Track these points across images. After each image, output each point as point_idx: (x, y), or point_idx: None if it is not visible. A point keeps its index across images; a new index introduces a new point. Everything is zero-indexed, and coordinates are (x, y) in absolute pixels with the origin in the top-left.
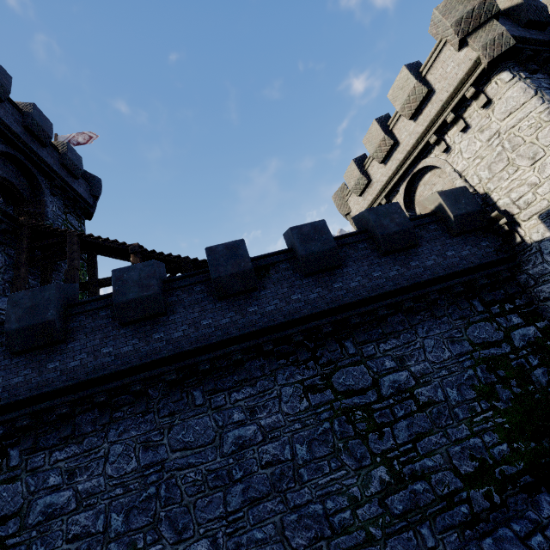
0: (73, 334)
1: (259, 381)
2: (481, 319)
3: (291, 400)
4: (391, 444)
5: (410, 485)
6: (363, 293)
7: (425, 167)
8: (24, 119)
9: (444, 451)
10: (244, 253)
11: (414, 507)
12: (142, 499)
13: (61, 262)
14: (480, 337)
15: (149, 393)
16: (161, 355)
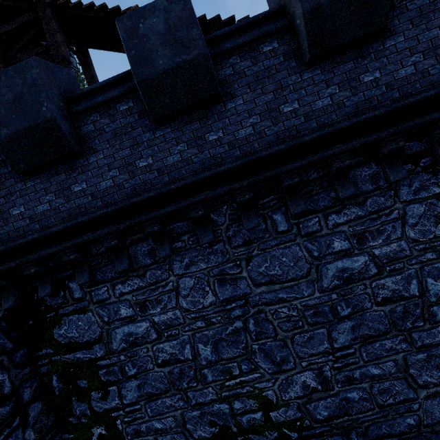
0: (90, 143)
1: (369, 197)
2: None
3: (422, 222)
4: None
5: None
6: None
7: None
8: None
9: None
10: None
11: None
12: (228, 333)
13: None
14: None
15: (211, 218)
16: (225, 165)
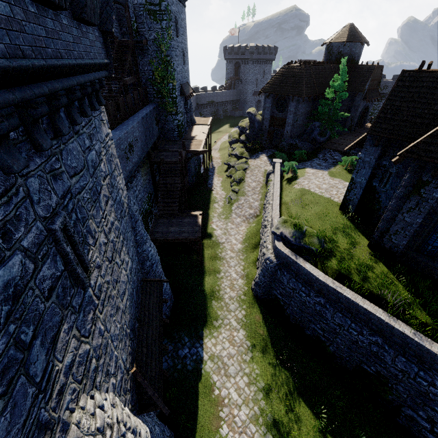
0: None
1: None
2: None
3: None
4: None
5: None
6: None
7: None
8: None
9: None
10: None
11: None
12: None
13: (148, 46)
14: None
15: None
16: None
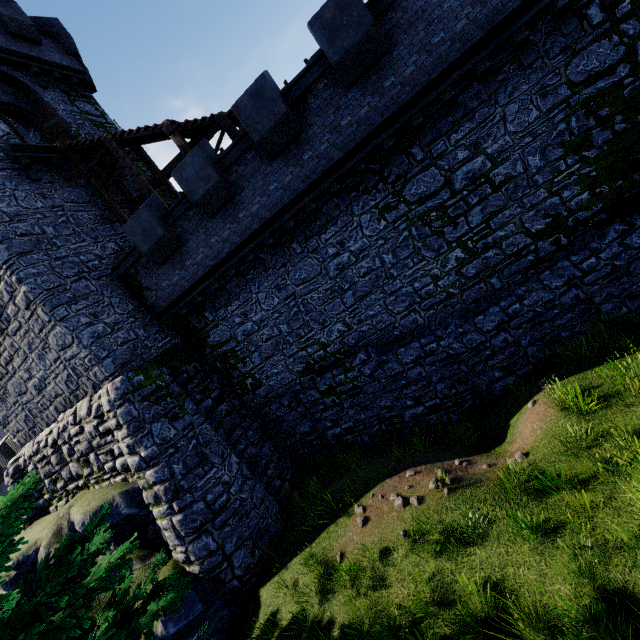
0: (184, 238)
1: (338, 219)
2: (595, 38)
3: (371, 224)
4: (465, 230)
5: (482, 255)
6: (421, 80)
7: None
8: None
9: (517, 220)
10: (272, 95)
11: (485, 268)
12: (292, 315)
13: (118, 165)
14: (587, 70)
15: (261, 257)
16: (253, 229)
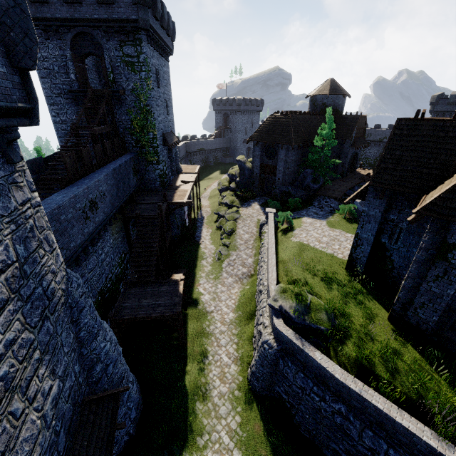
0: None
1: None
2: None
3: None
4: None
5: None
6: None
7: None
8: None
9: None
10: None
11: None
12: None
13: (126, 96)
14: None
15: None
16: None
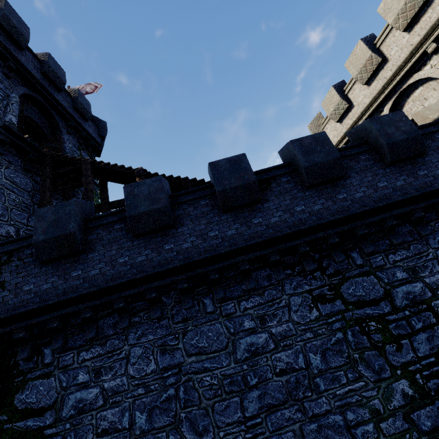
0: (92, 245)
1: (266, 290)
2: None
3: (301, 309)
4: (411, 357)
5: (437, 400)
6: (369, 203)
7: (417, 81)
8: (42, 67)
9: None
10: (247, 167)
11: None
12: (162, 400)
13: (78, 190)
14: None
15: (162, 300)
16: (172, 264)
